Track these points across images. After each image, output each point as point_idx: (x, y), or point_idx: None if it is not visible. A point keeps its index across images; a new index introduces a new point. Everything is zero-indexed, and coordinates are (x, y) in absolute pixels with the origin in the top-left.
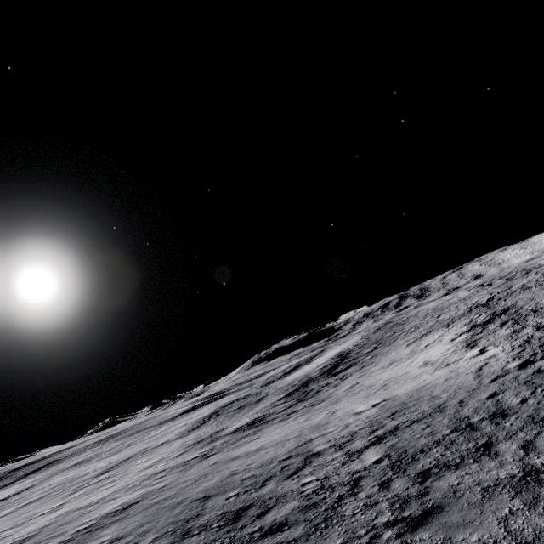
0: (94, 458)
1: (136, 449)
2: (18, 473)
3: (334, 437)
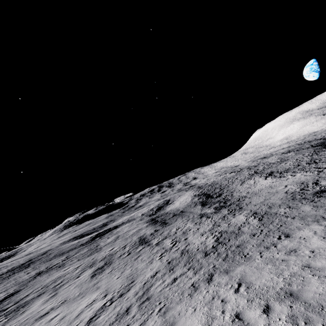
0: (63, 264)
1: (126, 241)
2: None
3: (294, 189)
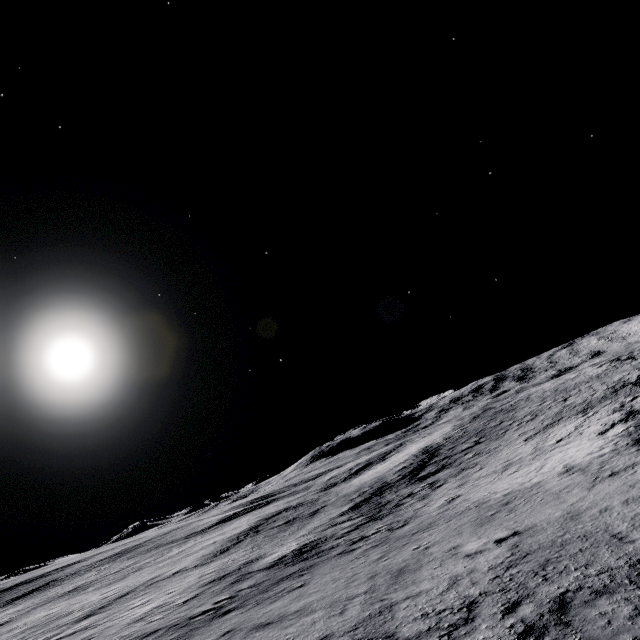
0: (94, 584)
1: (143, 577)
2: (6, 595)
3: (434, 605)
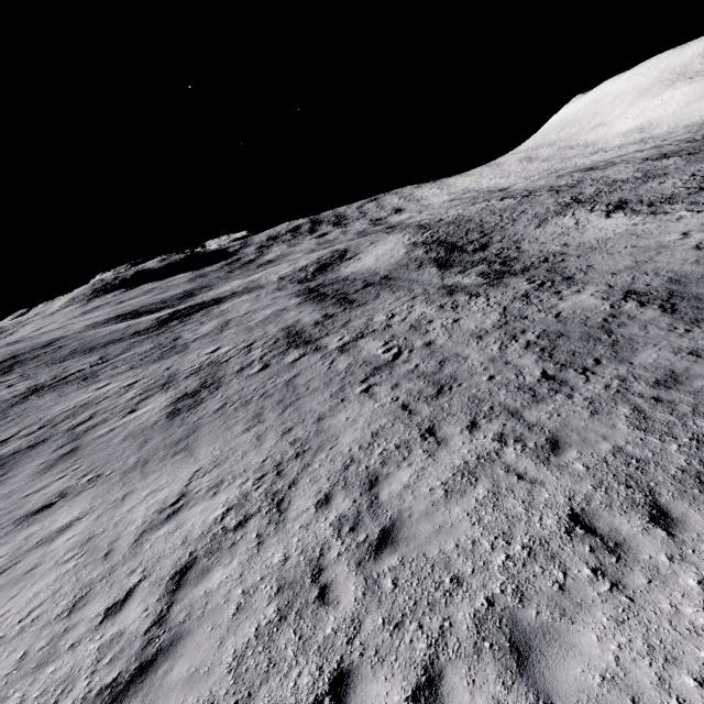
0: (94, 373)
1: (250, 335)
2: None
3: None
